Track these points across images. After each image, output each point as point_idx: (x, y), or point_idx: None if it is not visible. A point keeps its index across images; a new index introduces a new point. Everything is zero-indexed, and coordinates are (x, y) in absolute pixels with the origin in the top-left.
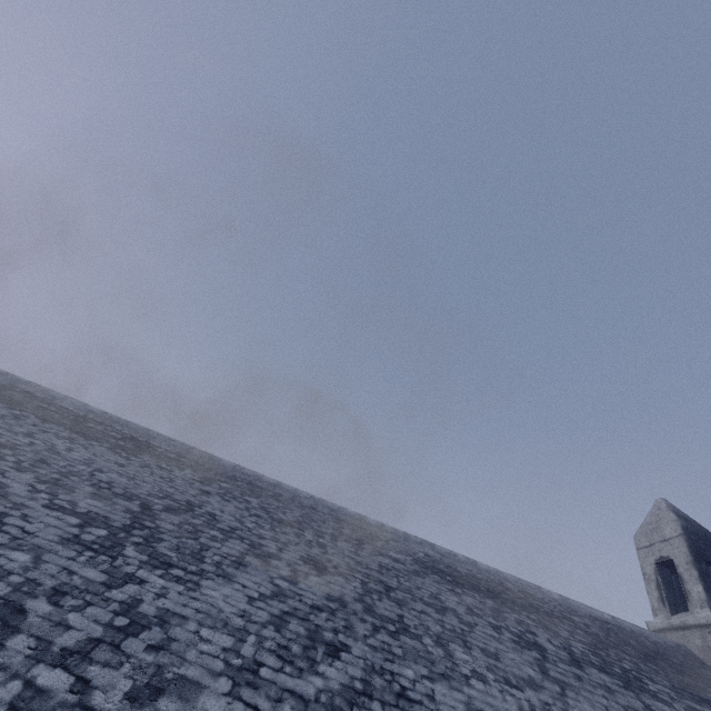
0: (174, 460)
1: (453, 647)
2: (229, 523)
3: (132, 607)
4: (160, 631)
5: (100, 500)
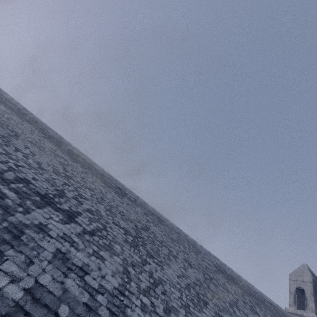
0: (134, 201)
1: (234, 308)
2: (160, 238)
3: (151, 274)
4: (162, 286)
5: (124, 221)
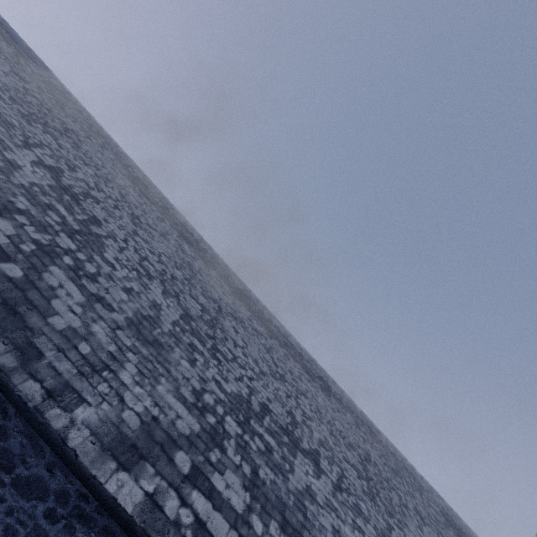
0: (340, 401)
1: None
2: (384, 473)
3: None
4: None
5: (349, 451)
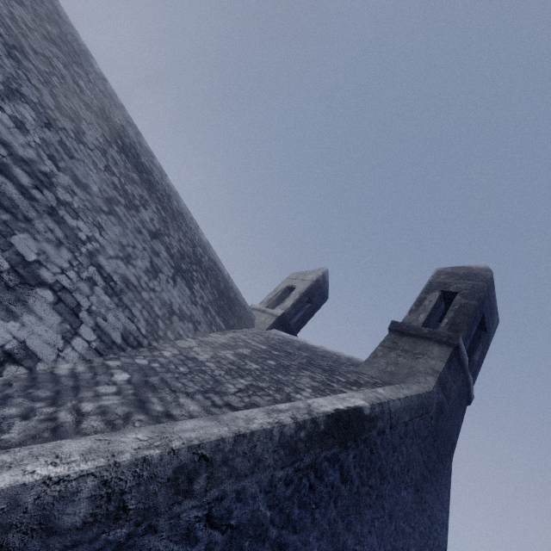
0: None
1: (27, 108)
2: None
3: None
4: None
5: None
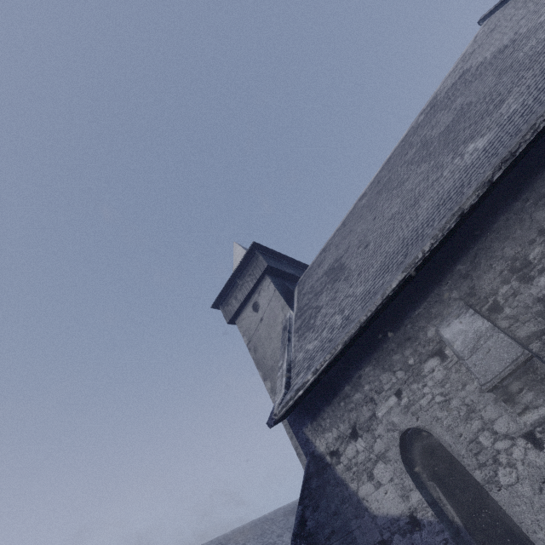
0: None
1: None
2: (260, 544)
3: None
4: None
5: None
